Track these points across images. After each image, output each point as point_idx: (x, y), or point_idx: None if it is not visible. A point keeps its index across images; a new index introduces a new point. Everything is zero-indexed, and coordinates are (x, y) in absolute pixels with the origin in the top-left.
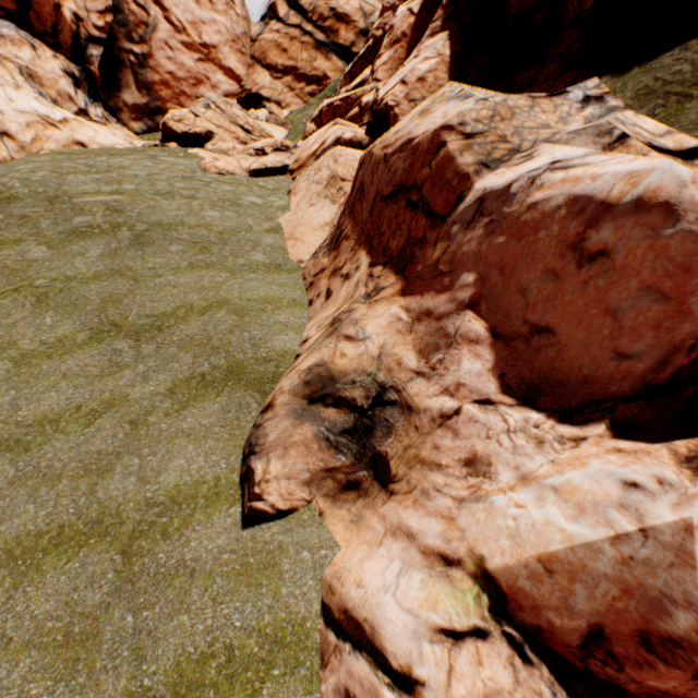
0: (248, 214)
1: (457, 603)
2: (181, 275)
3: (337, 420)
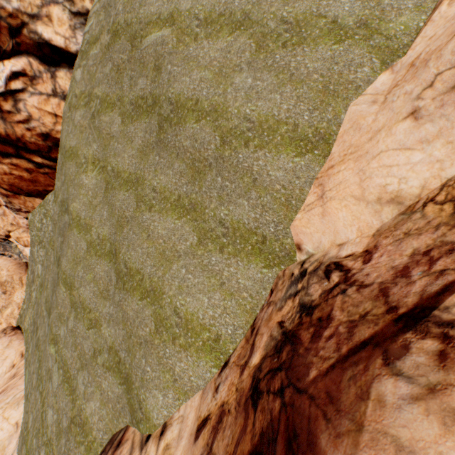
0: (297, 80)
1: None
2: (162, 216)
3: None
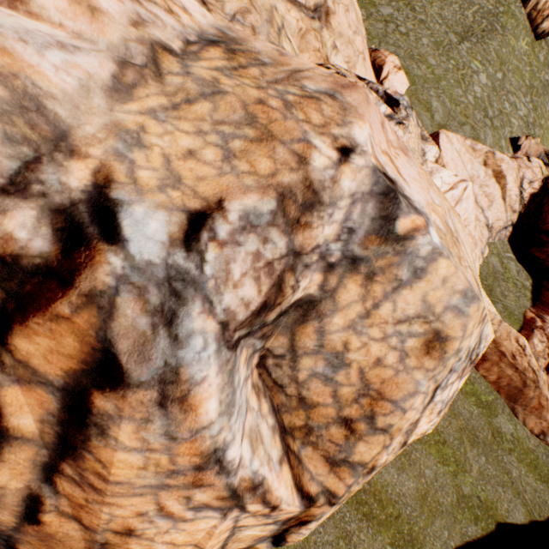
0: None
1: (544, 170)
2: (548, 113)
3: (546, 158)
